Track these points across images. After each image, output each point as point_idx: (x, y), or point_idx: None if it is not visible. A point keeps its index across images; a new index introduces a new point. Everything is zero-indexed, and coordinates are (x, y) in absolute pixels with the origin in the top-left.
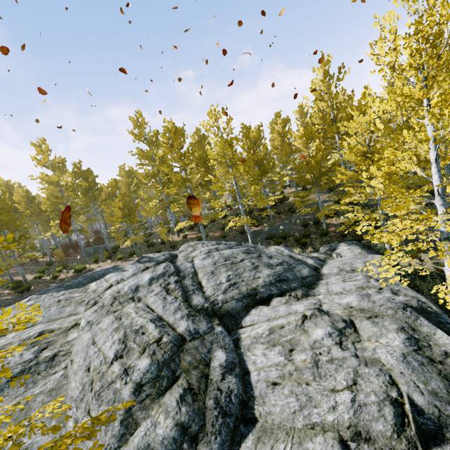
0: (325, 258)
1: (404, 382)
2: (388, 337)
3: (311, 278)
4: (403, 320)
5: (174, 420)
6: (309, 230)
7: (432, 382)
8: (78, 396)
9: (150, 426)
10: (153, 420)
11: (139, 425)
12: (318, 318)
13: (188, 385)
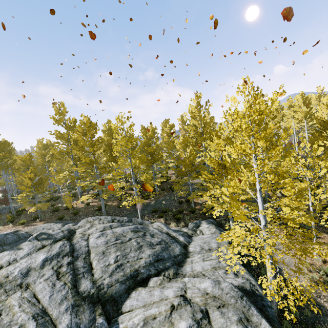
0: (192, 234)
1: None
2: None
3: (181, 256)
4: (241, 310)
5: None
6: (183, 206)
7: None
8: None
9: None
10: None
11: None
12: (182, 309)
13: None
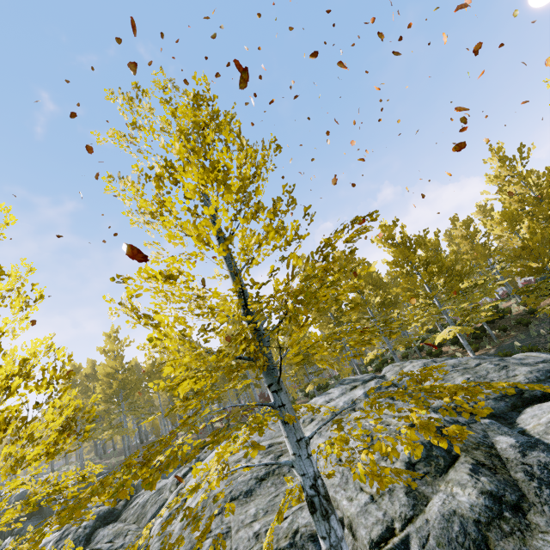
0: None
1: None
2: None
3: None
4: None
5: (476, 488)
6: None
7: None
8: (340, 481)
9: (445, 497)
10: (446, 492)
11: (430, 498)
12: None
13: (475, 461)
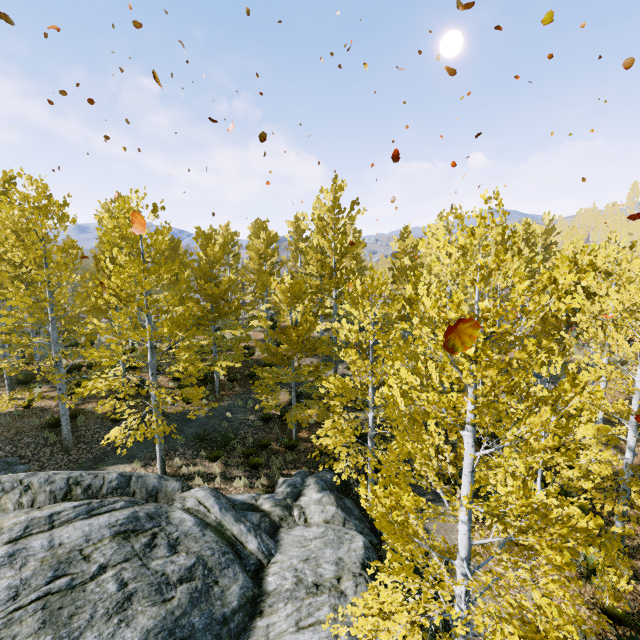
0: (282, 519)
1: None
2: None
3: (242, 615)
4: None
5: None
6: (271, 429)
7: None
8: None
9: None
10: None
11: None
12: None
13: None
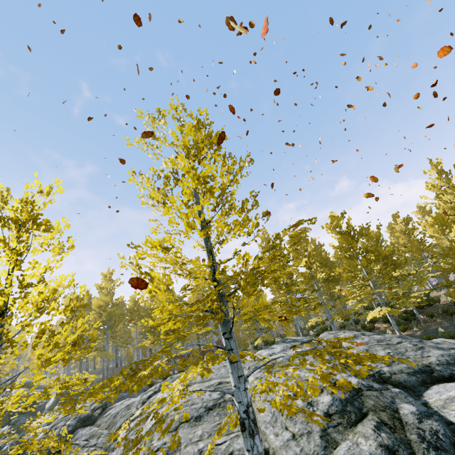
0: None
1: None
2: None
3: None
4: None
5: (376, 441)
6: None
7: None
8: (270, 419)
9: (351, 444)
10: (352, 441)
11: (339, 444)
12: None
13: (380, 420)
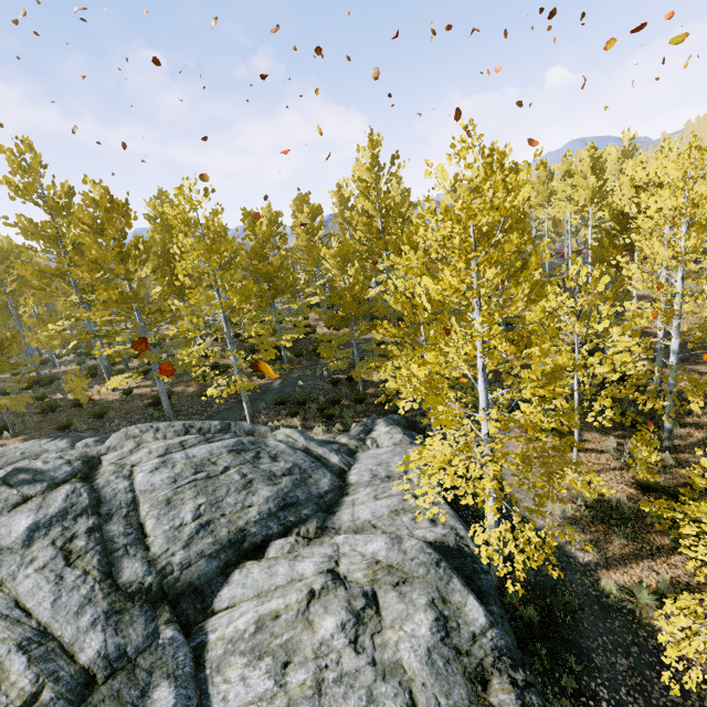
0: (357, 447)
1: (425, 700)
2: (415, 620)
3: (333, 494)
4: (435, 585)
5: None
6: (340, 390)
7: (455, 691)
8: None
9: None
10: None
11: None
12: (330, 595)
13: None
